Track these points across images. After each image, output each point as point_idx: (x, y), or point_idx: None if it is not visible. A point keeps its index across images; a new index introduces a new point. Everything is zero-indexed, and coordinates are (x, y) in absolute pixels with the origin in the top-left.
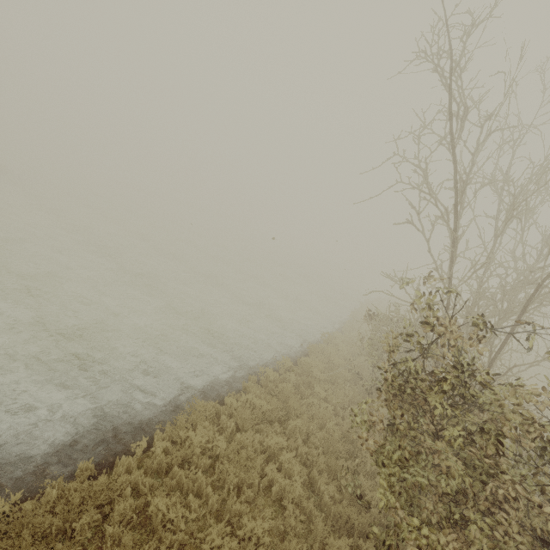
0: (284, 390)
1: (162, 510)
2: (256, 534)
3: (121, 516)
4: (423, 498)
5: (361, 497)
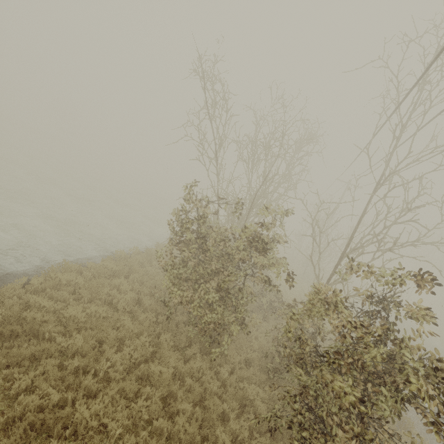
0: (130, 261)
1: (39, 301)
2: (99, 313)
3: (10, 307)
4: (184, 282)
5: (164, 300)
